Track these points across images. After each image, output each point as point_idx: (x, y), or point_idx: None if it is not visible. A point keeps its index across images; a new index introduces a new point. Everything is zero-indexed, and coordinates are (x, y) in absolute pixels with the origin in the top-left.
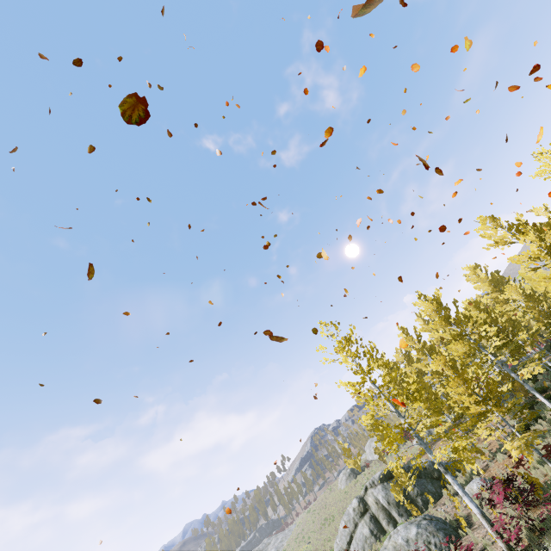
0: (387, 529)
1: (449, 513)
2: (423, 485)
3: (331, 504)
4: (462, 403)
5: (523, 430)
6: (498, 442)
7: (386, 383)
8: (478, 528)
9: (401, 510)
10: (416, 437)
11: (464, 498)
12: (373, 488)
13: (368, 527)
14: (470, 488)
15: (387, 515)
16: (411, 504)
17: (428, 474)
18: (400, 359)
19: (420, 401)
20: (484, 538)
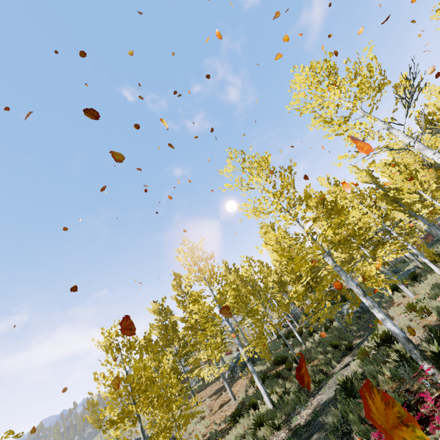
0: None
1: None
2: None
3: None
4: None
5: (235, 421)
6: (214, 426)
7: None
8: None
9: None
10: None
11: None
12: None
13: None
14: None
15: None
16: None
17: None
18: None
19: None
20: None
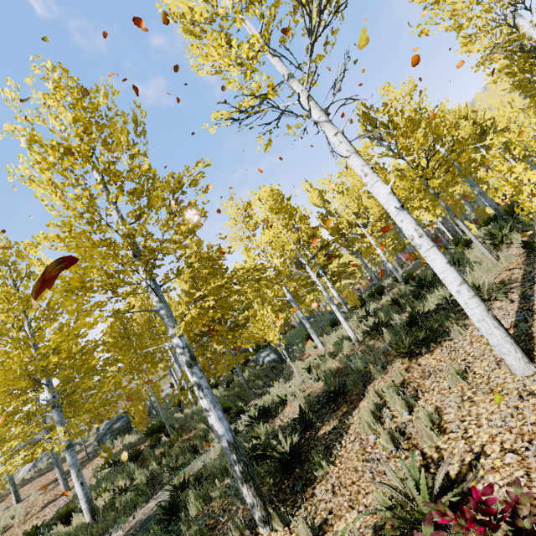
0: None
1: None
2: None
3: None
4: None
5: None
6: None
7: None
8: None
9: None
10: None
11: None
12: None
13: None
14: None
15: None
16: None
17: None
18: None
19: None
20: None
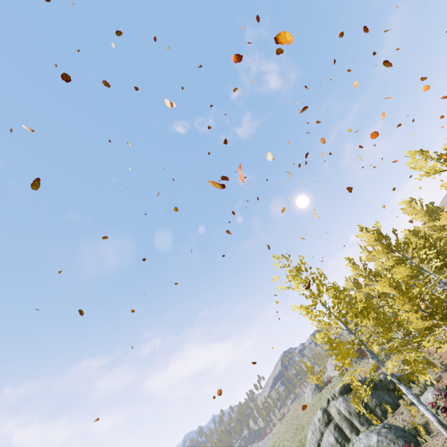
0: (351, 437)
1: (407, 421)
2: (380, 397)
3: (301, 416)
4: (410, 320)
5: None
6: None
7: (335, 304)
8: (436, 435)
9: (362, 420)
10: (367, 352)
11: (419, 406)
12: (334, 400)
13: (332, 435)
14: (425, 398)
15: (350, 424)
16: (371, 413)
17: (384, 386)
18: (350, 286)
19: (368, 318)
20: (443, 445)
